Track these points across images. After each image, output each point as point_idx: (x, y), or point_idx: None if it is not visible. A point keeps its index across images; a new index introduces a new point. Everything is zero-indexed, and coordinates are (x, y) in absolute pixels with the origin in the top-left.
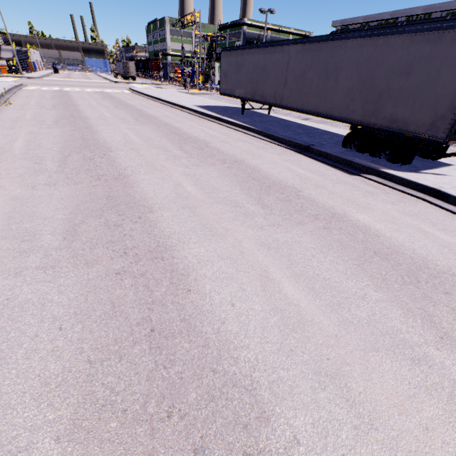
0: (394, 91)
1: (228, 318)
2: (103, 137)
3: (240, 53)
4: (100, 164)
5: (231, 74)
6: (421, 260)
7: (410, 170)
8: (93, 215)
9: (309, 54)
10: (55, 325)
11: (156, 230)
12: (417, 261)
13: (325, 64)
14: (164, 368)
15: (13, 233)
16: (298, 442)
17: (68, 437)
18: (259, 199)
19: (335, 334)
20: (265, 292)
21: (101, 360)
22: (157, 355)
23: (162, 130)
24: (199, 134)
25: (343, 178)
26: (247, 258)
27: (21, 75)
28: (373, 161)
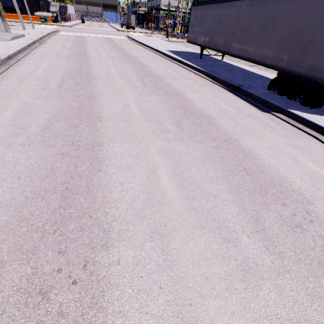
0: (317, 43)
1: (115, 190)
2: (93, 70)
3: (204, 8)
4: (83, 87)
5: (196, 25)
6: (279, 180)
7: (316, 113)
8: (64, 119)
9: (255, 8)
10: (17, 176)
11: (97, 132)
12: (276, 180)
13: (266, 17)
14: (63, 209)
15: (16, 123)
16: (119, 263)
17: (0, 229)
18: (178, 121)
19: (179, 213)
20: (147, 180)
21: (32, 197)
22: (63, 201)
23: (135, 67)
24: (160, 72)
25: (254, 113)
26: (147, 158)
27: (59, 24)
28: (287, 103)
